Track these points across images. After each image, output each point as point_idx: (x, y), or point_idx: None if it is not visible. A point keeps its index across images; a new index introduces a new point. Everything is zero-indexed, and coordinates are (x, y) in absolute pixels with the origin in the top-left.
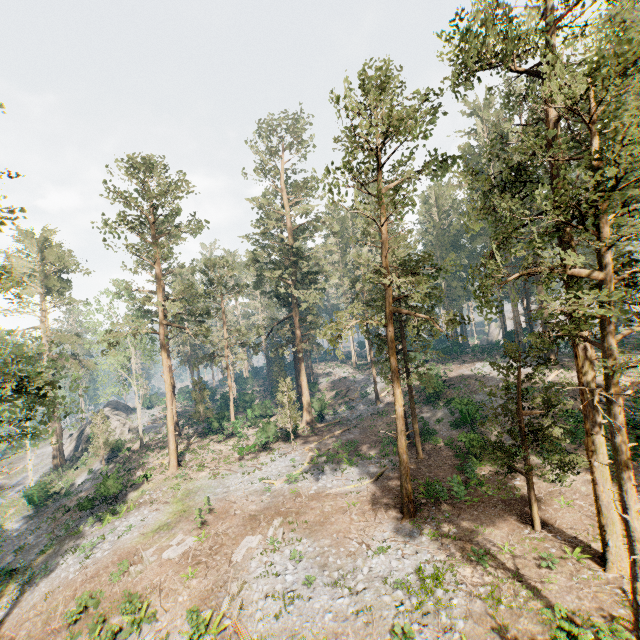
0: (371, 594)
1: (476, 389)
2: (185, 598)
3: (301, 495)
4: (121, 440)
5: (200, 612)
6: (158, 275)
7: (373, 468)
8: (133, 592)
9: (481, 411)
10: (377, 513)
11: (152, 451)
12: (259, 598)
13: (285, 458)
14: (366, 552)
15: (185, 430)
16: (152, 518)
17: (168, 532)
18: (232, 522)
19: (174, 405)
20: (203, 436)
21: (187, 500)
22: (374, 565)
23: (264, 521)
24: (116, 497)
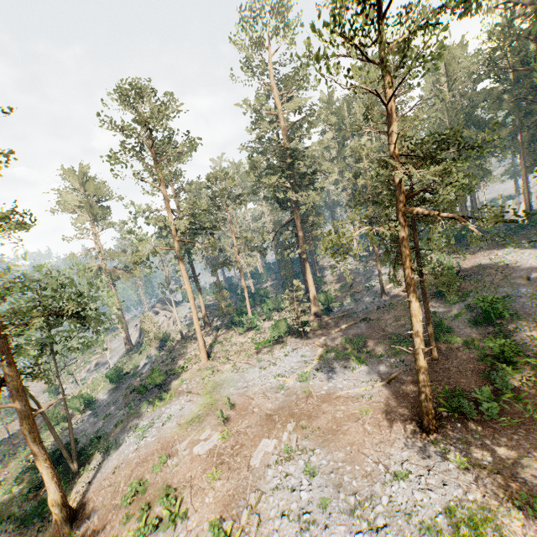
0: (393, 534)
1: (498, 281)
2: (210, 500)
3: (312, 395)
4: (166, 333)
5: (222, 521)
6: (165, 195)
7: (383, 368)
8: (170, 484)
9: (507, 307)
10: (392, 425)
11: (189, 342)
12: (275, 515)
13: (296, 353)
14: (384, 475)
15: (214, 322)
16: (187, 409)
17: (198, 425)
18: (251, 421)
19: (202, 304)
20: (228, 328)
21: (214, 393)
22: (394, 493)
23: (279, 423)
24: (163, 383)
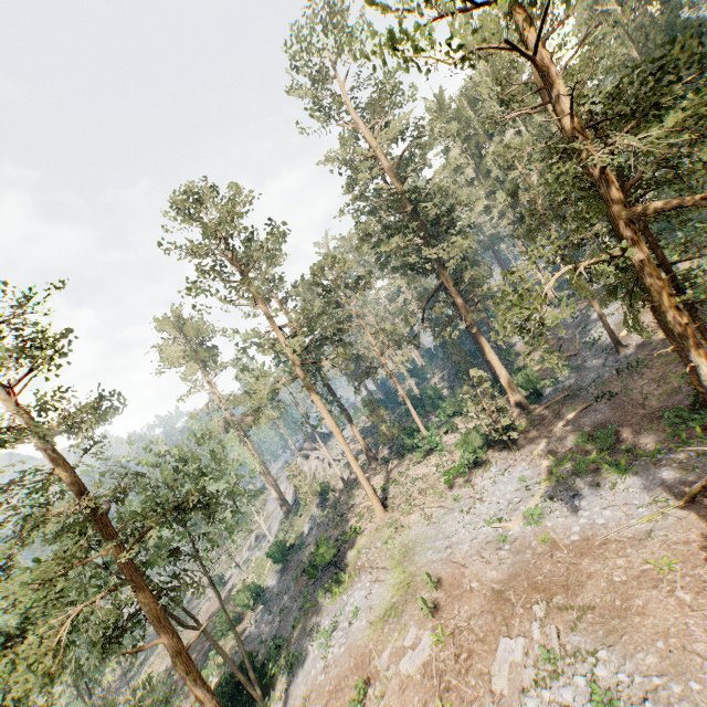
0: None
1: None
2: None
3: (558, 546)
4: (323, 483)
5: None
6: (267, 314)
7: (669, 474)
8: None
9: None
10: None
11: (355, 488)
12: None
13: (509, 476)
14: None
15: (380, 451)
16: (375, 595)
17: (397, 621)
18: (472, 605)
19: (357, 433)
20: (400, 457)
21: (406, 563)
22: None
23: (518, 604)
24: (337, 557)
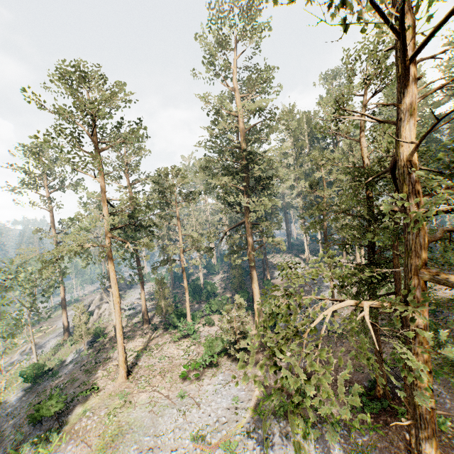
0: None
1: None
2: None
3: None
4: (99, 328)
5: None
6: (101, 187)
7: (340, 452)
8: None
9: None
10: None
11: None
12: None
13: (228, 390)
14: None
15: (156, 317)
16: None
17: None
18: None
19: (143, 298)
20: (165, 329)
21: (110, 450)
22: None
23: None
24: (67, 406)
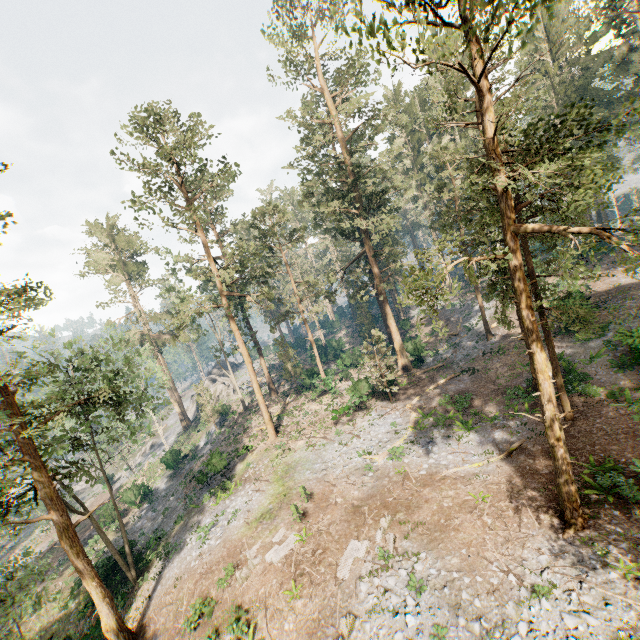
0: None
1: None
2: (291, 627)
3: (410, 477)
4: (225, 406)
5: None
6: (204, 242)
7: (499, 435)
8: (241, 603)
9: None
10: (520, 515)
11: (254, 414)
12: None
13: (384, 421)
14: (517, 590)
15: (282, 386)
16: (255, 501)
17: (270, 523)
18: (334, 515)
19: (264, 366)
20: (298, 393)
21: (287, 479)
22: (535, 618)
23: (369, 517)
24: (226, 468)
